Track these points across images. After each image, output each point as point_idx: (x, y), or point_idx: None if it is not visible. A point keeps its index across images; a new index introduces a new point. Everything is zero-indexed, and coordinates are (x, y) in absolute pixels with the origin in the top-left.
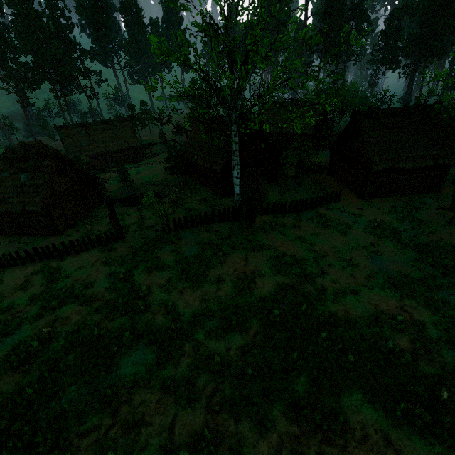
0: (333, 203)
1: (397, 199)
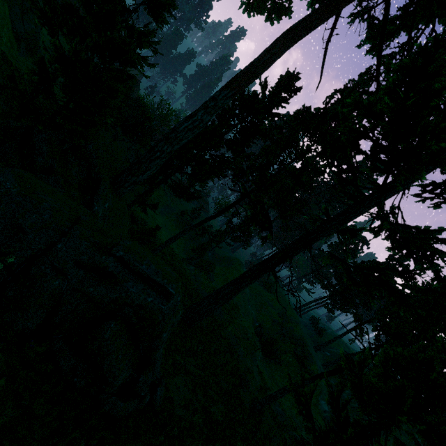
0: None
1: None
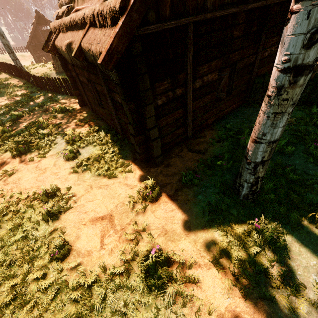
0: (66, 95)
1: (84, 123)
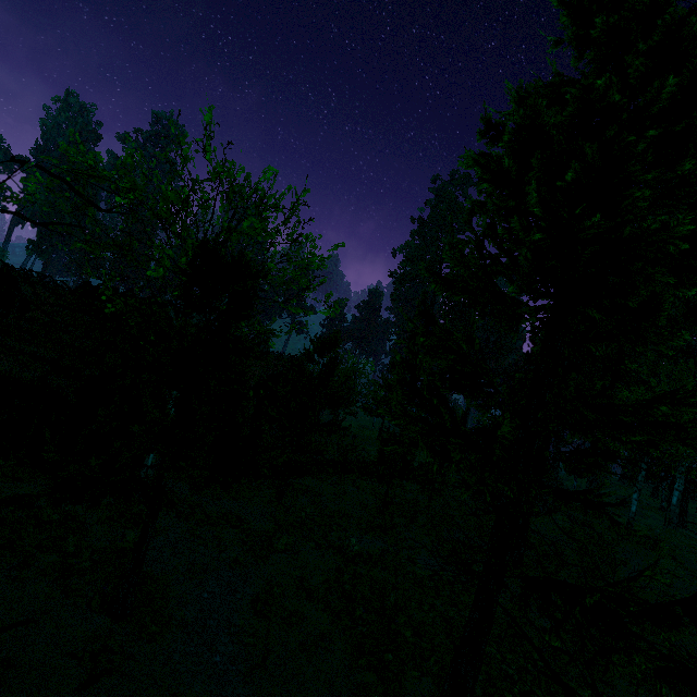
0: None
1: None
